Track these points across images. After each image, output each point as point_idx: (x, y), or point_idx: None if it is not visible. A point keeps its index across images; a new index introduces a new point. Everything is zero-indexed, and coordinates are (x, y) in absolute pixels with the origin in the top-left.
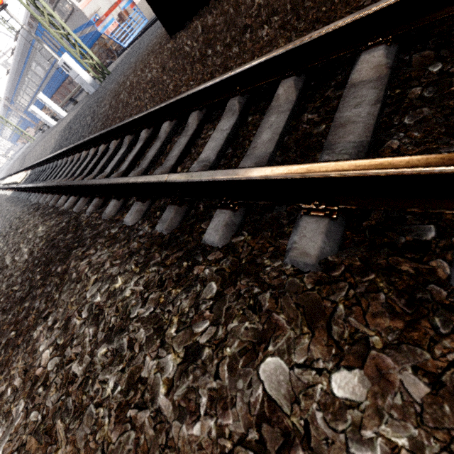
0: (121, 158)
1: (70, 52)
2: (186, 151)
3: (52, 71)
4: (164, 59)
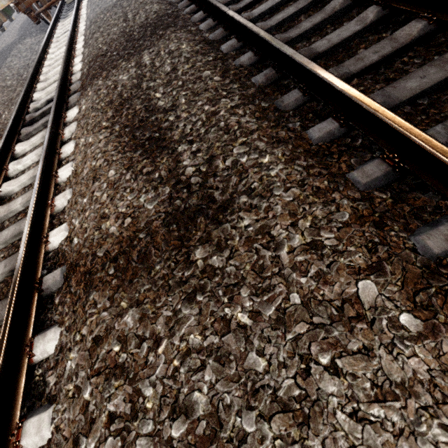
0: None
1: None
2: (253, 3)
3: None
4: None
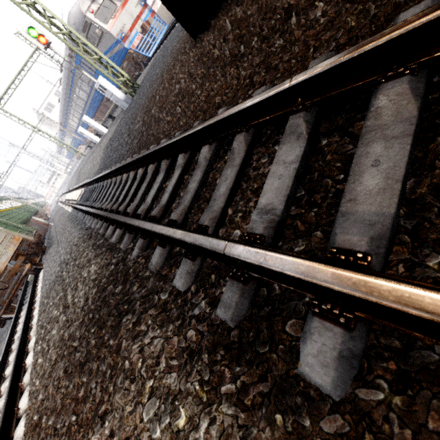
0: (160, 186)
1: (104, 74)
2: (235, 187)
3: (91, 93)
4: (191, 68)
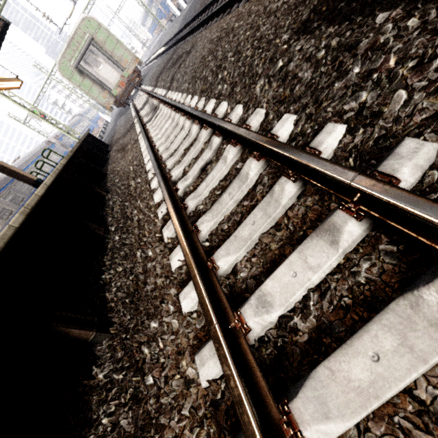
0: None
1: None
2: None
3: None
4: None
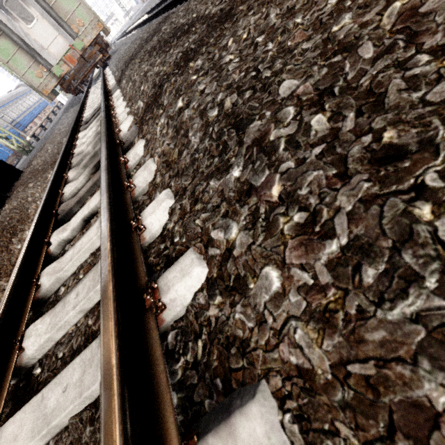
0: None
1: None
2: None
3: None
4: None
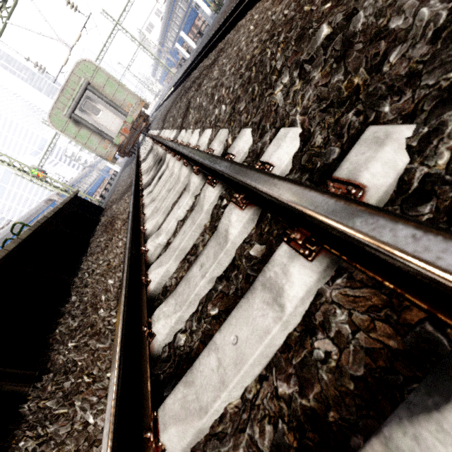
0: None
1: None
2: None
3: (188, 11)
4: None
